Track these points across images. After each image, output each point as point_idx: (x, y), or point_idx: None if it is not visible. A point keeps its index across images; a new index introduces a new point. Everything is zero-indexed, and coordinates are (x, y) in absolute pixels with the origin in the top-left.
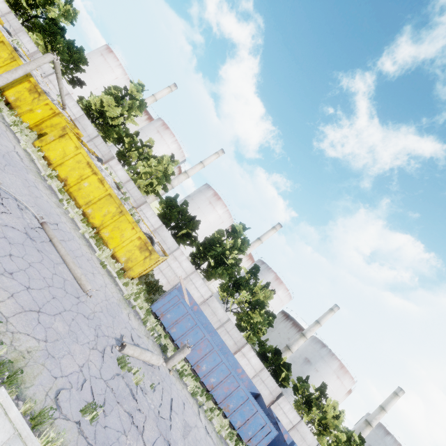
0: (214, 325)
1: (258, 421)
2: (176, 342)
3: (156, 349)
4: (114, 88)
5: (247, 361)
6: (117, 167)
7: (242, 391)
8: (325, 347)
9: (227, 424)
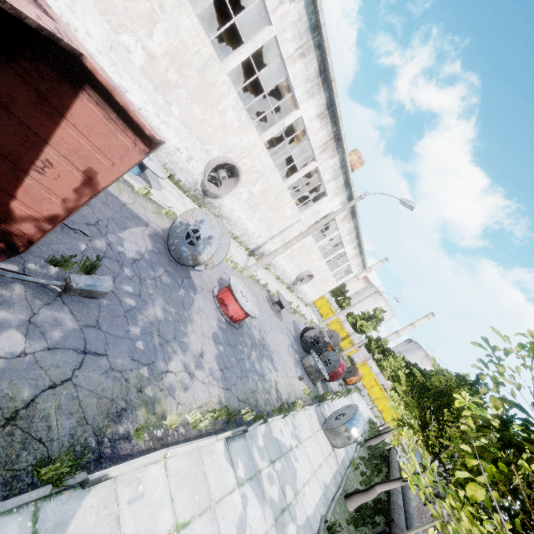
0: None
1: None
2: None
3: None
4: (368, 314)
5: None
6: (372, 364)
7: None
8: None
9: None
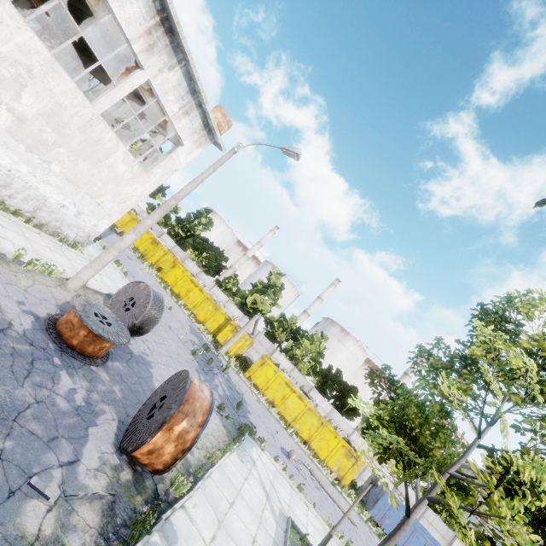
0: None
1: None
2: None
3: None
4: (260, 283)
5: None
6: (280, 358)
7: None
8: None
9: None
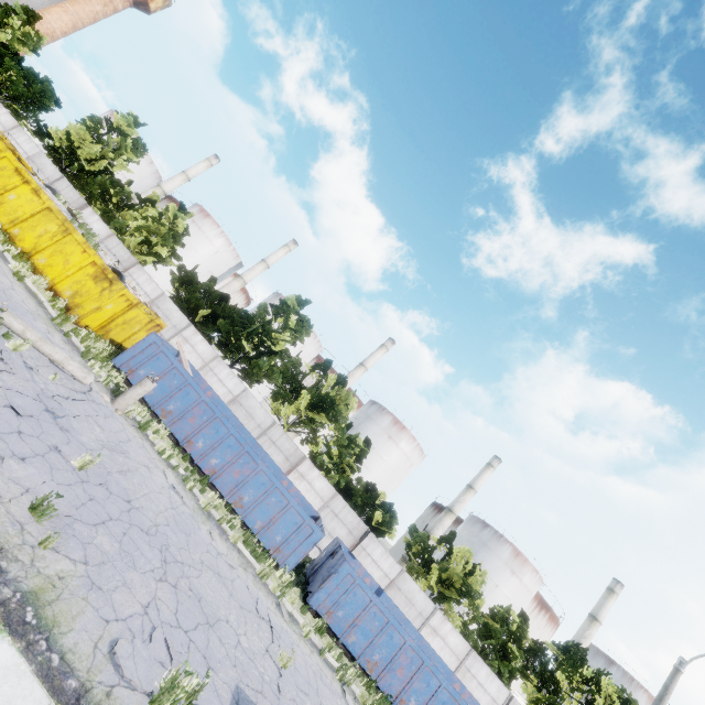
0: (252, 433)
1: (292, 519)
2: (154, 409)
3: (99, 385)
4: (91, 119)
5: (307, 485)
6: (92, 219)
7: (264, 475)
8: (487, 527)
9: (240, 528)
